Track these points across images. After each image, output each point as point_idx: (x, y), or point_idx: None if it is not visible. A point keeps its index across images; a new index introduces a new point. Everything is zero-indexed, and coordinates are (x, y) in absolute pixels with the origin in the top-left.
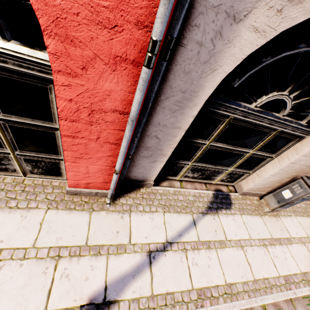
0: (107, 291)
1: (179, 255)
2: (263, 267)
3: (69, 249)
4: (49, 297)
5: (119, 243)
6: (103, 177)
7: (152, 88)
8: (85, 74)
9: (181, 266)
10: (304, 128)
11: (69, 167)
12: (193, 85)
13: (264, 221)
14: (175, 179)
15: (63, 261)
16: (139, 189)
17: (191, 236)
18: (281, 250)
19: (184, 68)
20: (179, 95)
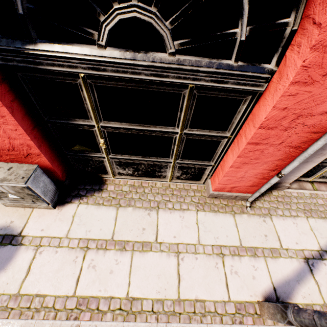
0: (277, 292)
1: None
2: None
3: (228, 248)
4: (228, 289)
5: (271, 247)
6: (254, 180)
7: None
8: (321, 81)
9: None
10: None
11: (229, 172)
12: None
13: None
14: (307, 180)
15: (227, 258)
16: (270, 192)
17: None
18: None
19: None
20: None
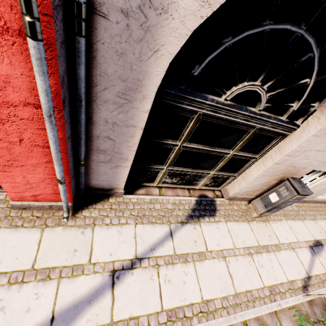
0: (53, 323)
1: (149, 272)
2: (246, 278)
3: (9, 275)
4: None
5: (76, 264)
6: (51, 187)
7: (78, 74)
8: None
9: (150, 284)
10: (285, 124)
11: (1, 177)
12: (134, 72)
13: (252, 227)
14: (153, 186)
15: None
16: (107, 198)
17: (165, 249)
18: (268, 258)
19: (115, 47)
20: (121, 84)
